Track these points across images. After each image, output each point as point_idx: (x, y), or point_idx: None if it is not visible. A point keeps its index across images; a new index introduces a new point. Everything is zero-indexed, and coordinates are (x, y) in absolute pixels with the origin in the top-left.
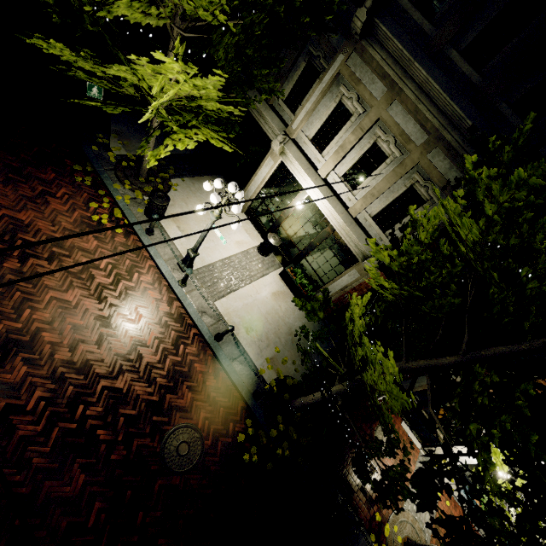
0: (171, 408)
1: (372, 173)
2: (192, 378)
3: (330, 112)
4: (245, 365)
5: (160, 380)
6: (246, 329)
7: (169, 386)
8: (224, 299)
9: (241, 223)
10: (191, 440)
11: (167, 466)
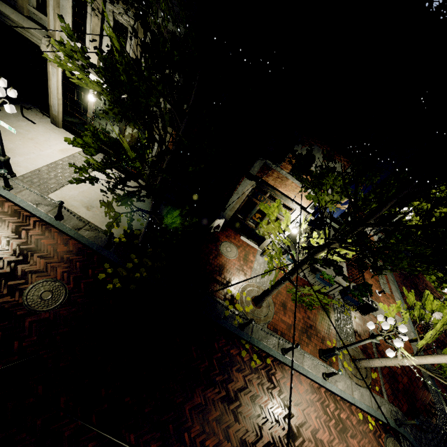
0: (26, 273)
1: (126, 47)
2: (41, 250)
3: (71, 3)
4: (92, 231)
5: (8, 258)
6: (86, 208)
7: (18, 260)
8: (58, 191)
9: (61, 136)
10: (53, 288)
11: (33, 309)
